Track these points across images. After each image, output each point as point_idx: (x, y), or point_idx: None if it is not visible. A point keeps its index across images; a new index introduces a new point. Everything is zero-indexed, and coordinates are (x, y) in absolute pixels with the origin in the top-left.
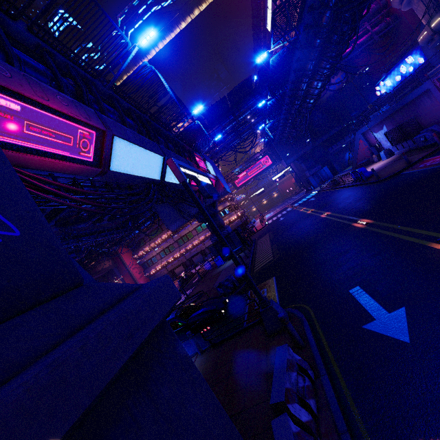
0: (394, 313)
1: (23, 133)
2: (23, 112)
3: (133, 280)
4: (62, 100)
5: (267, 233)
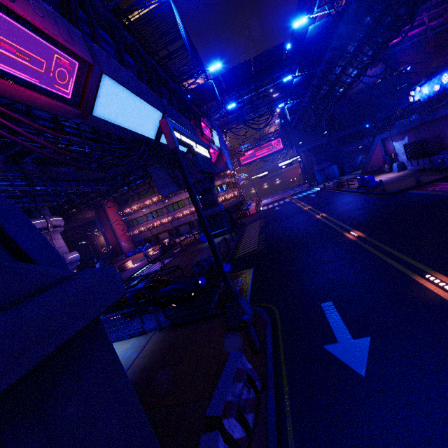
0: (359, 340)
1: None
2: None
3: (115, 236)
4: (36, 6)
5: (259, 220)
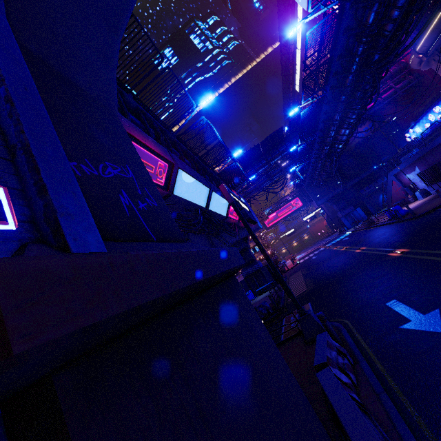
0: (429, 314)
1: None
2: None
3: None
4: (151, 141)
5: (299, 270)
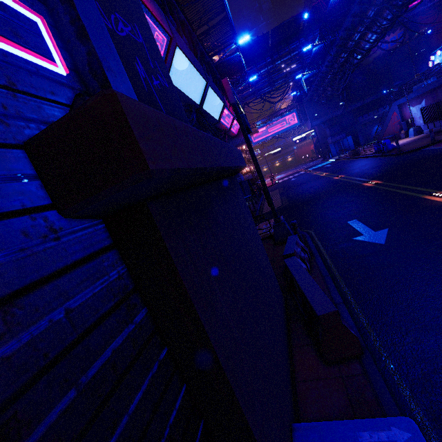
0: (379, 231)
1: None
2: None
3: None
4: None
5: (277, 189)
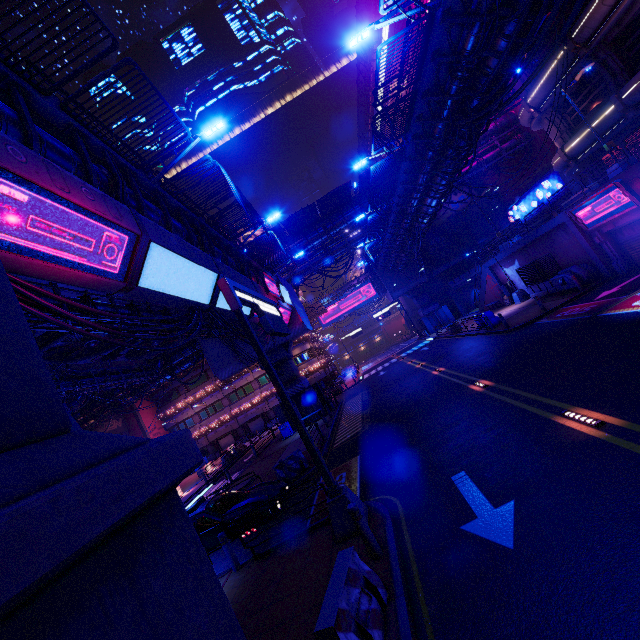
0: (501, 508)
1: (26, 229)
2: (33, 204)
3: None
4: (88, 193)
5: (360, 392)
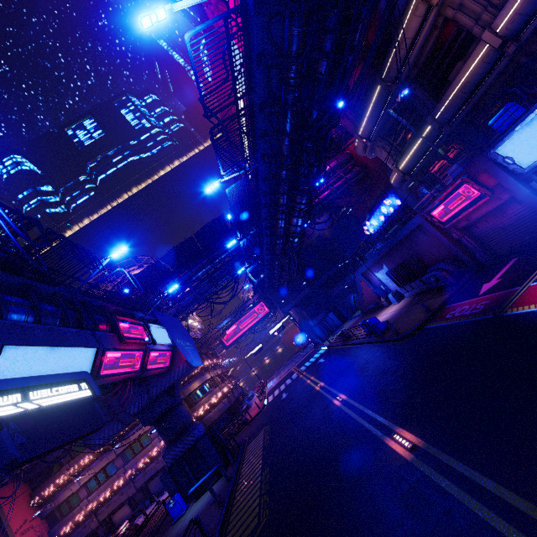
0: None
1: None
2: None
3: None
4: None
5: (263, 428)
